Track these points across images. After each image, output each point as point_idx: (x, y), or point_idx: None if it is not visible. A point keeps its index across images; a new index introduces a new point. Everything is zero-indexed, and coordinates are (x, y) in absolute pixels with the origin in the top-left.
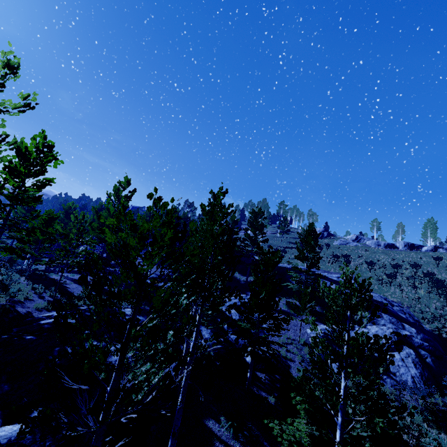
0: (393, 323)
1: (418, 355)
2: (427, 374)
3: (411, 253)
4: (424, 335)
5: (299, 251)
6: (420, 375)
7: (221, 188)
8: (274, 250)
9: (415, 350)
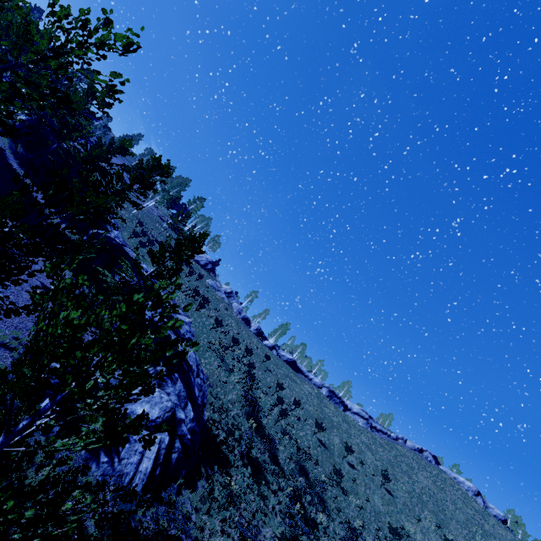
0: (180, 397)
1: (170, 445)
2: (159, 473)
3: (254, 339)
4: (196, 426)
5: (161, 249)
6: (149, 472)
7: (132, 31)
8: (142, 232)
9: (172, 439)
